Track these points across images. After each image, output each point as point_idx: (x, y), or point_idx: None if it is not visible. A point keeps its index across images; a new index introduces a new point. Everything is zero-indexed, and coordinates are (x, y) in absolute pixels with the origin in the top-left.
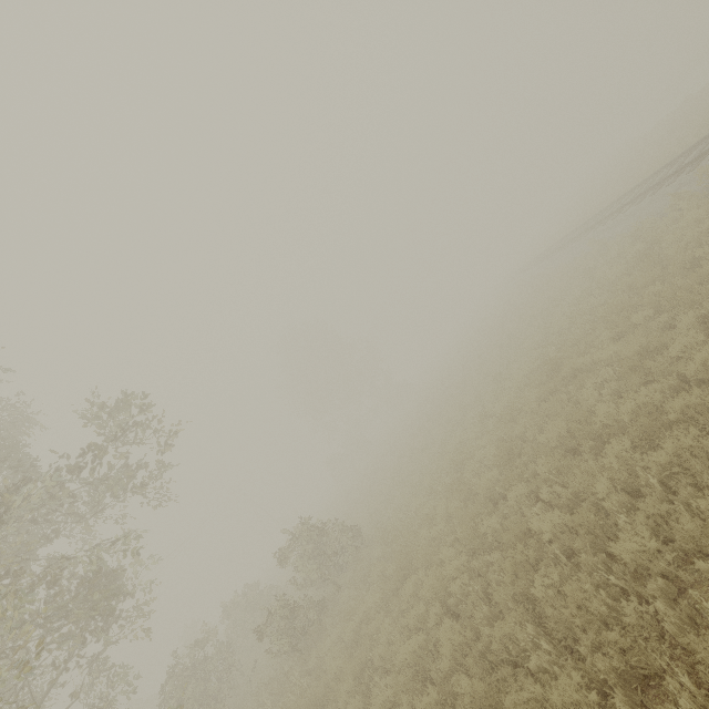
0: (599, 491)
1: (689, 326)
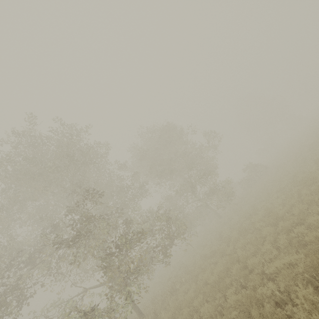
0: None
1: None
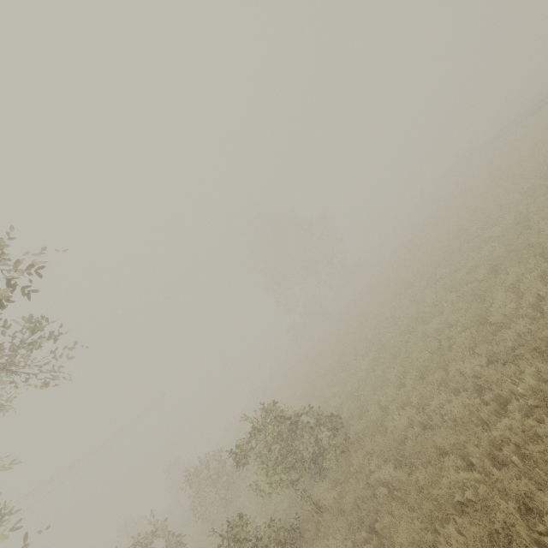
0: None
1: None
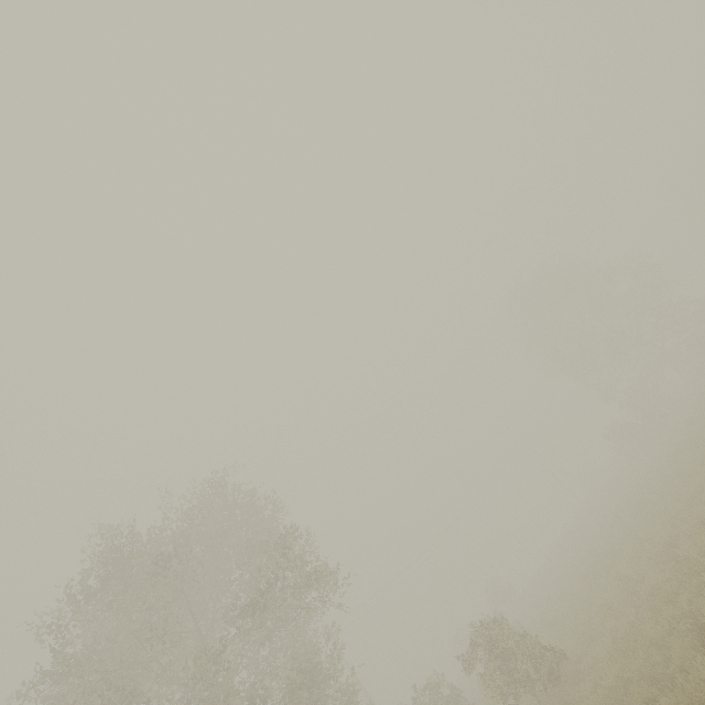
0: None
1: None
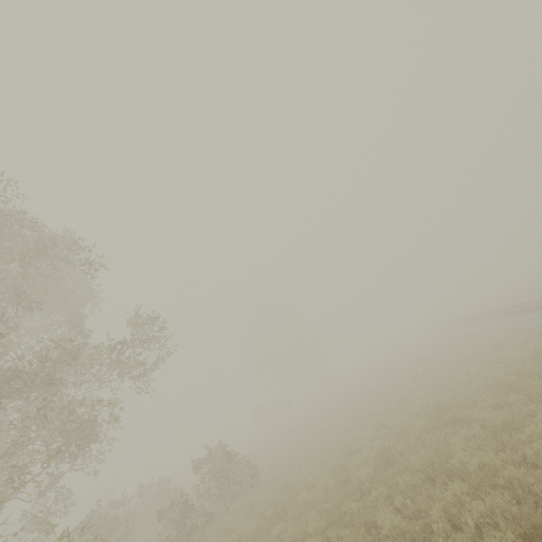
0: (435, 515)
1: None
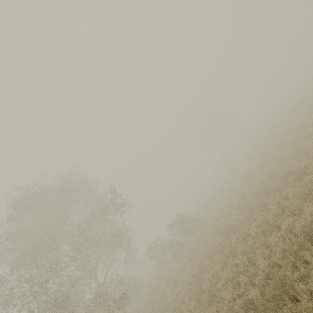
0: (222, 283)
1: (285, 229)
